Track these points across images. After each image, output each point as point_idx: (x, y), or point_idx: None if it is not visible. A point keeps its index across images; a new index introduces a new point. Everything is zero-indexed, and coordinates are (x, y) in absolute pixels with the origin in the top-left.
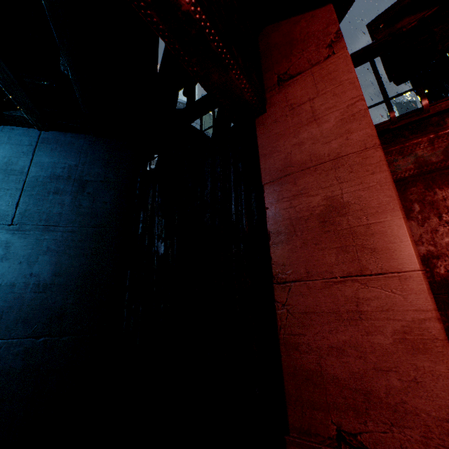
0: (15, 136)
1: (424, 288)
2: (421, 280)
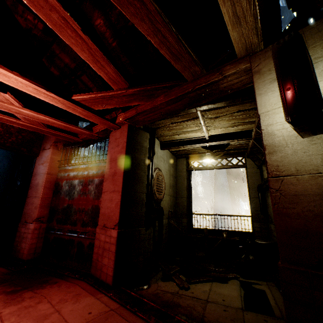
0: None
1: (40, 200)
2: (40, 198)
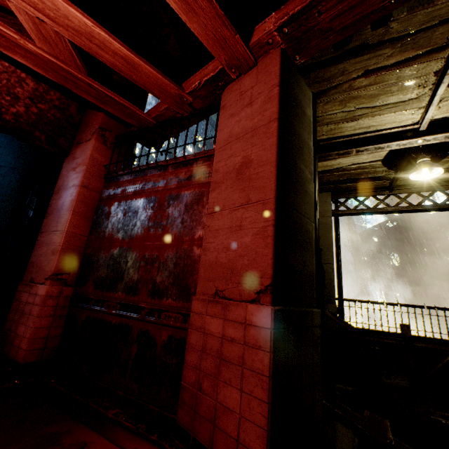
0: None
1: (63, 236)
2: (63, 234)
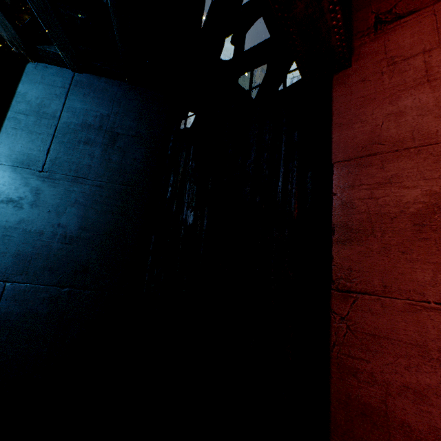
0: (49, 75)
1: None
2: None
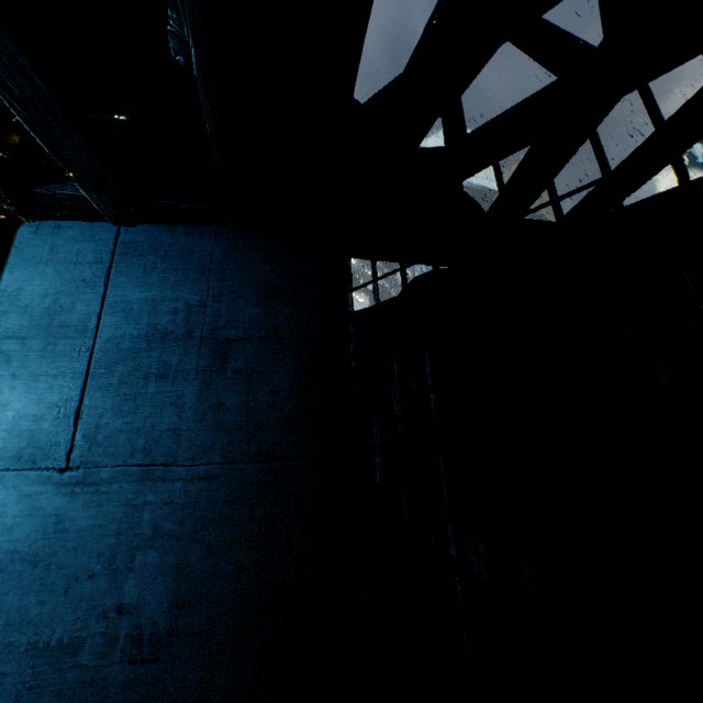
0: (65, 243)
1: None
2: None
